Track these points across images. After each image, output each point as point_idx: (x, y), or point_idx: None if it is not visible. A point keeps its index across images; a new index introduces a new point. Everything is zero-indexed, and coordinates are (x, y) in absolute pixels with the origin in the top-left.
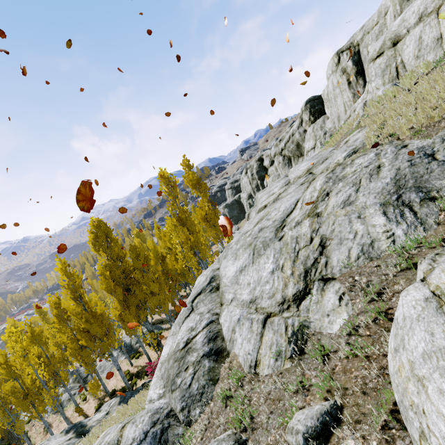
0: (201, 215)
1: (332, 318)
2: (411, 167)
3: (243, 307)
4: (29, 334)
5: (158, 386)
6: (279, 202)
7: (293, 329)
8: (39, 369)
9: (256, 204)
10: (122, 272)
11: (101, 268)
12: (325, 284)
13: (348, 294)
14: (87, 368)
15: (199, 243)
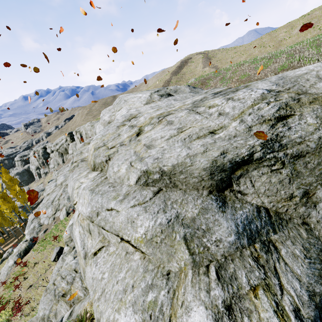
0: (15, 193)
1: (58, 214)
2: None
3: (45, 218)
4: None
5: (28, 236)
6: (53, 195)
7: (54, 217)
8: None
9: (45, 190)
10: None
11: None
12: (59, 211)
13: (61, 211)
14: None
15: (15, 206)
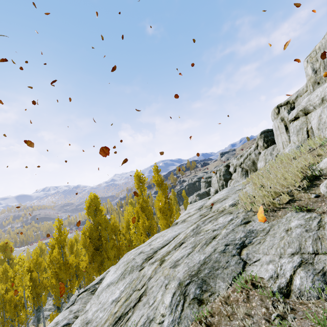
0: (159, 206)
1: None
2: (220, 254)
3: (81, 324)
4: (35, 260)
5: None
6: (171, 229)
7: None
8: (27, 290)
9: None
10: (98, 235)
11: (84, 228)
12: None
13: None
14: (56, 300)
15: (152, 227)
